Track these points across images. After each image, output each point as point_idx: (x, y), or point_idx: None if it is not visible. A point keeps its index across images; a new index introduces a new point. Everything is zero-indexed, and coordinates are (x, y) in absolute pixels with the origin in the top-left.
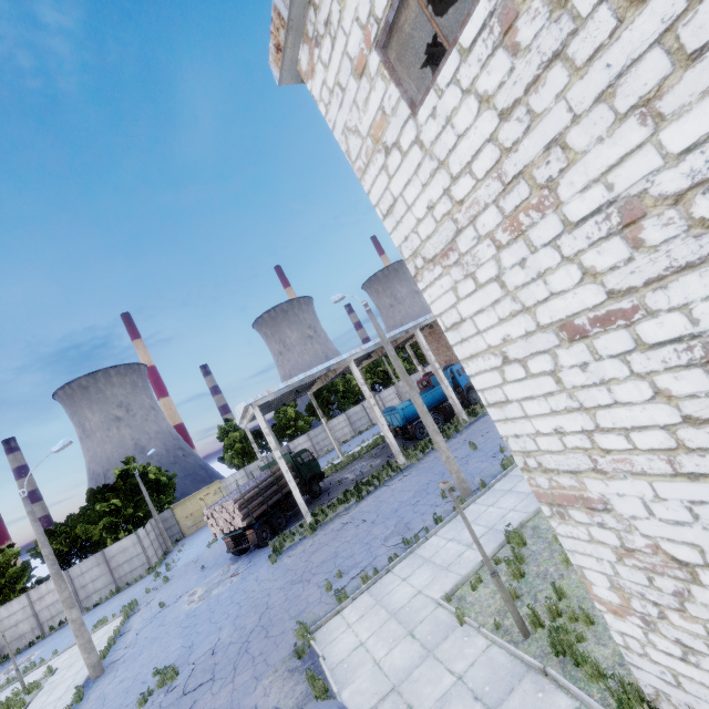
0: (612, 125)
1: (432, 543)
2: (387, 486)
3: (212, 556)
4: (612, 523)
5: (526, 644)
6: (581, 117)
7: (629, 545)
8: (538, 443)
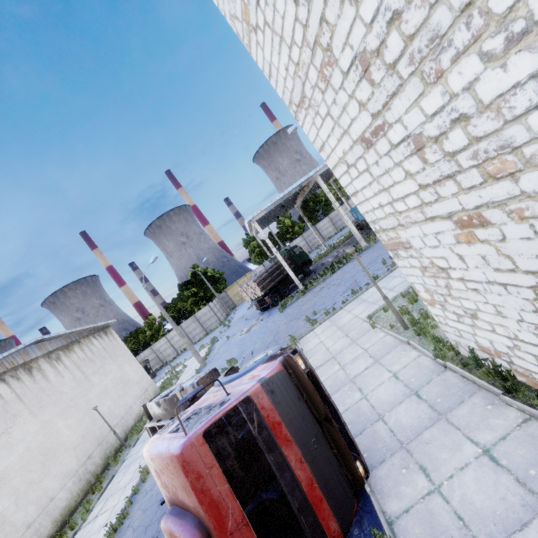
0: (340, 6)
1: (370, 291)
2: (351, 263)
3: (250, 314)
4: (414, 254)
5: (405, 333)
6: (327, 2)
7: (424, 265)
8: (376, 215)
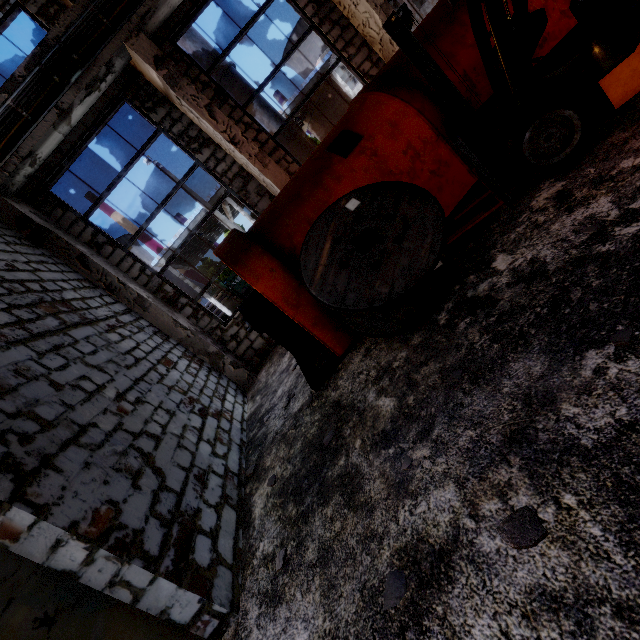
0: None
1: None
2: None
3: None
4: None
5: None
6: None
7: None
8: None
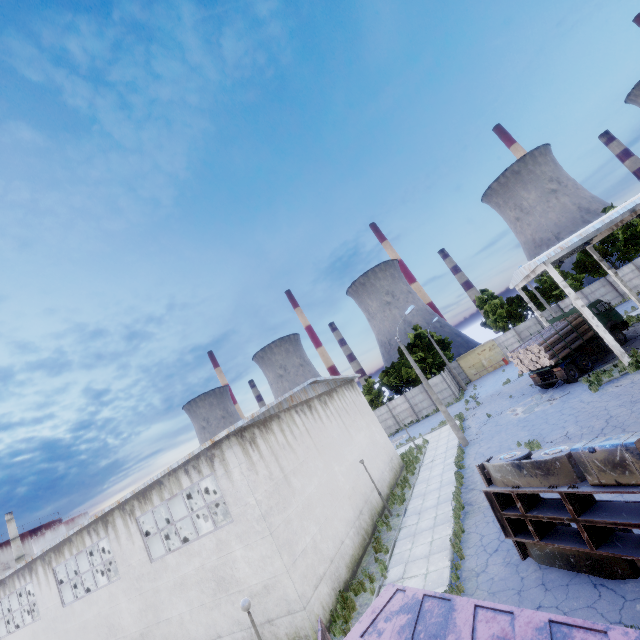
0: None
1: None
2: None
3: (513, 391)
4: None
5: None
6: None
7: None
8: None
